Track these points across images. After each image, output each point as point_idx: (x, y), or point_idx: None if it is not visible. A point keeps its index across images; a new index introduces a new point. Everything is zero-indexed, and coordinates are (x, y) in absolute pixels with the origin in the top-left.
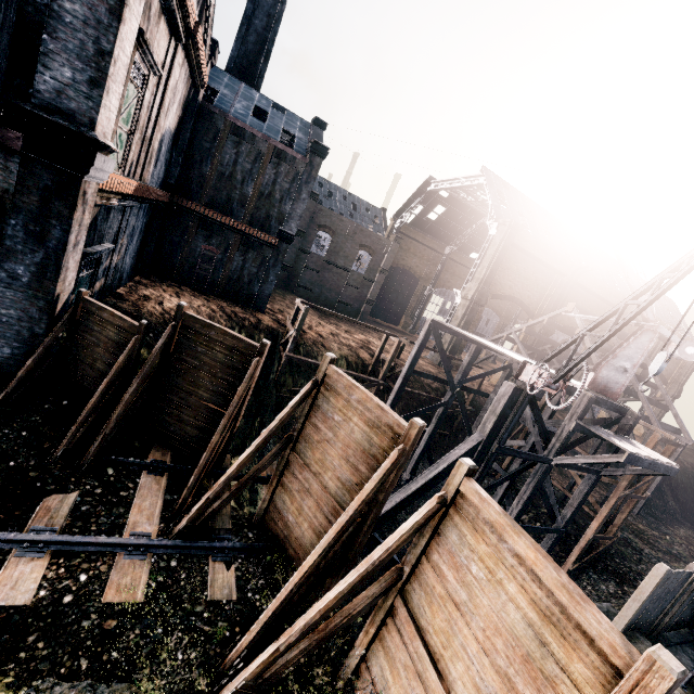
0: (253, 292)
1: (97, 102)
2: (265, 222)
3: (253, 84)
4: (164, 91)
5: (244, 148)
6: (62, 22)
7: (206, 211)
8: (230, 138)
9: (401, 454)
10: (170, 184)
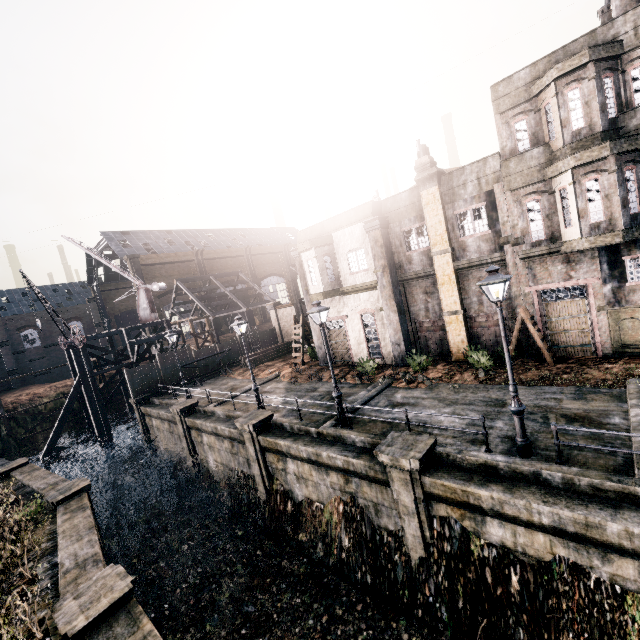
0: None
1: None
2: None
3: None
4: None
5: None
6: None
7: None
8: None
9: None
10: None
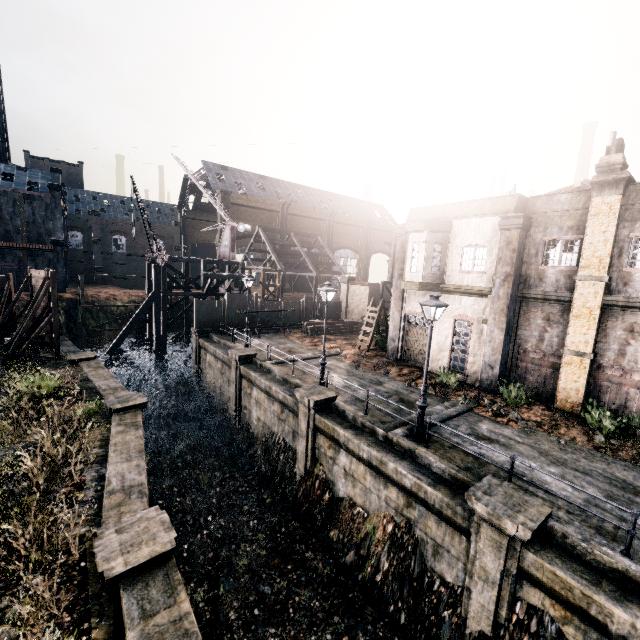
0: None
1: None
2: (39, 238)
3: (1, 157)
4: None
5: (3, 200)
6: None
7: None
8: None
9: (45, 279)
10: None
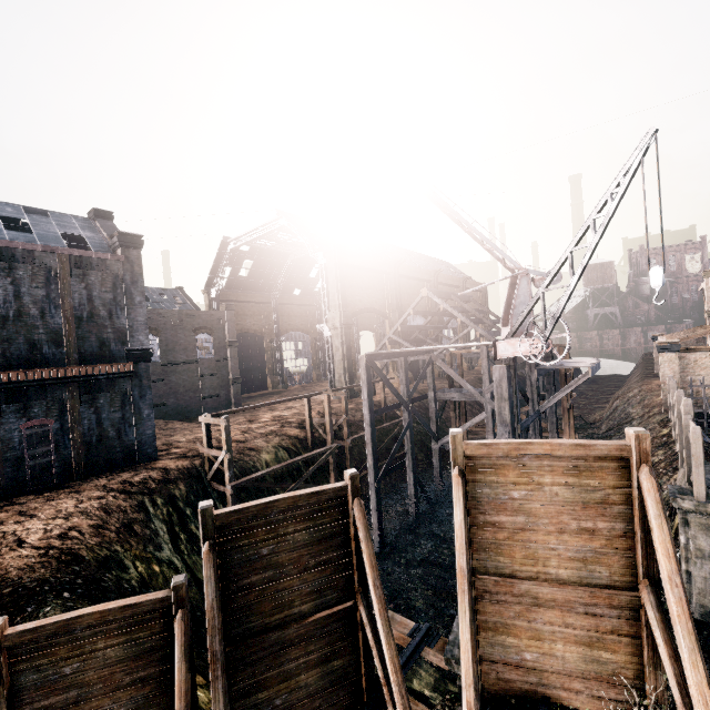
0: (129, 443)
1: None
2: (102, 351)
3: None
4: None
5: (22, 271)
6: None
7: (4, 377)
8: None
9: (655, 475)
10: None
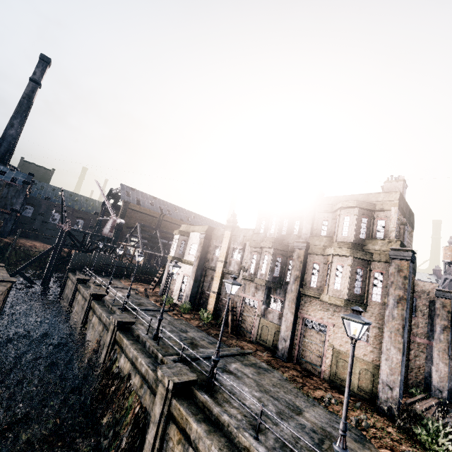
0: (0, 230)
1: None
2: (4, 206)
3: (4, 162)
4: None
5: None
6: None
7: None
8: None
9: None
10: None
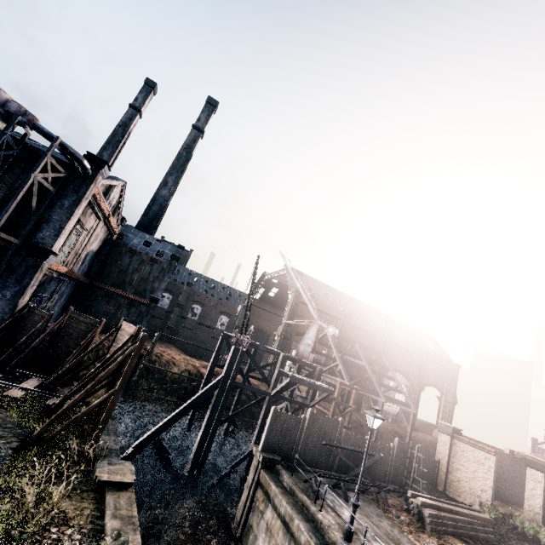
0: None
1: (56, 240)
2: (143, 292)
3: (150, 231)
4: (91, 236)
5: (135, 258)
6: (51, 221)
7: (109, 288)
8: (128, 254)
9: (131, 336)
10: (91, 275)
